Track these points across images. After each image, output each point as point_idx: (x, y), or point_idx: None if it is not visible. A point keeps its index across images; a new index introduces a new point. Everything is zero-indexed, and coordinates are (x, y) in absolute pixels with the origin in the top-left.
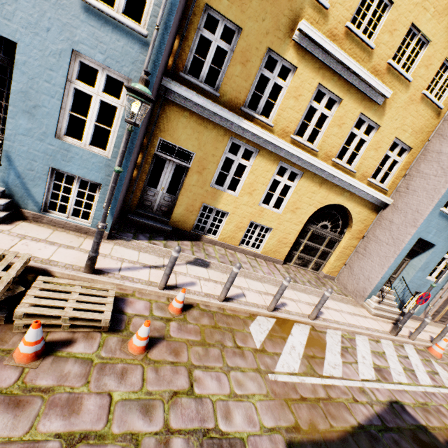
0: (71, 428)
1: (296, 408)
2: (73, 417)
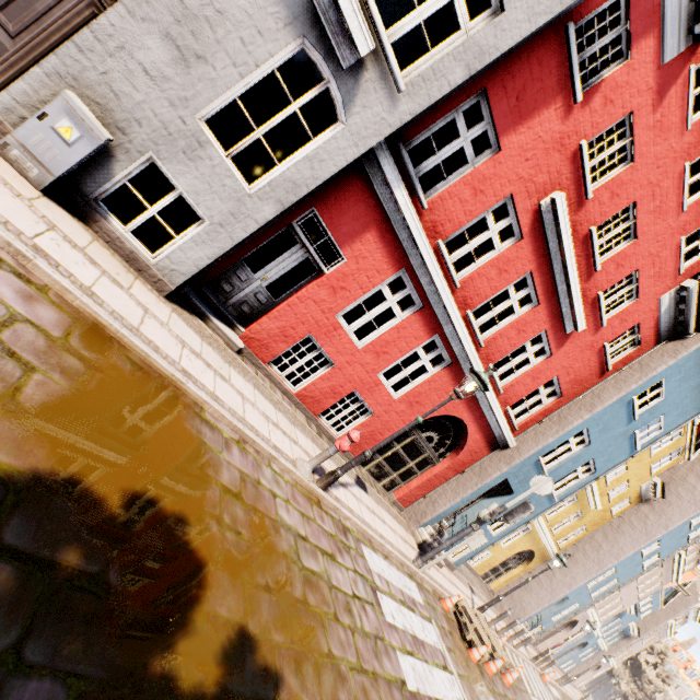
0: None
1: None
2: None
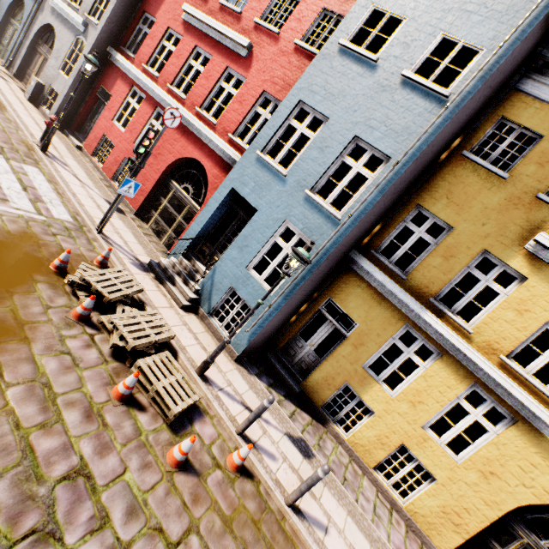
0: (90, 461)
1: None
2: (97, 456)
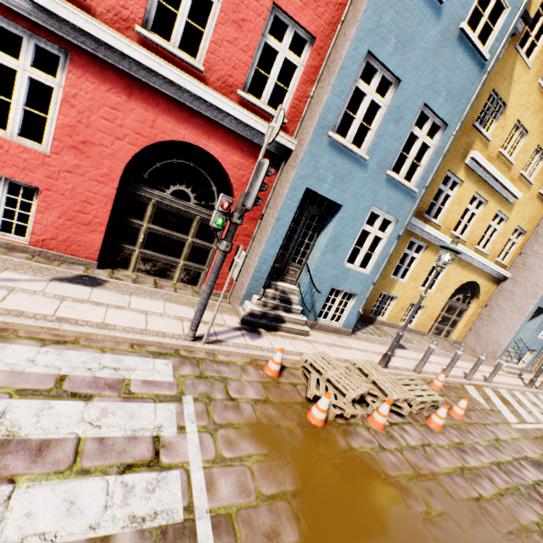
0: (489, 460)
1: (539, 443)
2: (484, 455)
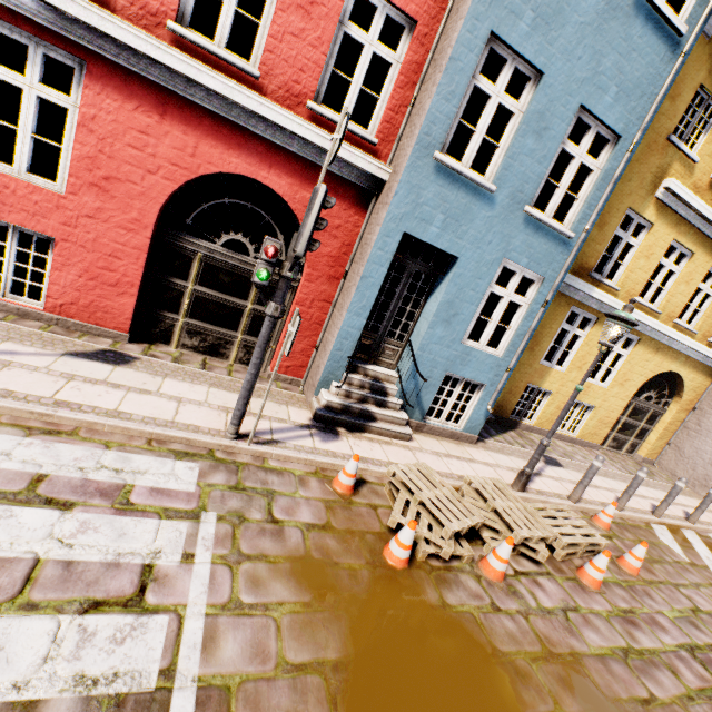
0: (677, 641)
1: None
2: (668, 632)
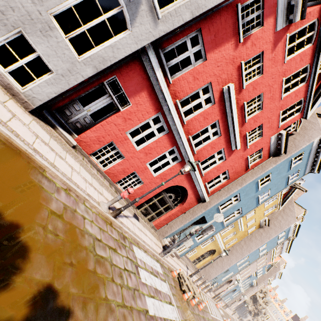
0: None
1: None
2: None
